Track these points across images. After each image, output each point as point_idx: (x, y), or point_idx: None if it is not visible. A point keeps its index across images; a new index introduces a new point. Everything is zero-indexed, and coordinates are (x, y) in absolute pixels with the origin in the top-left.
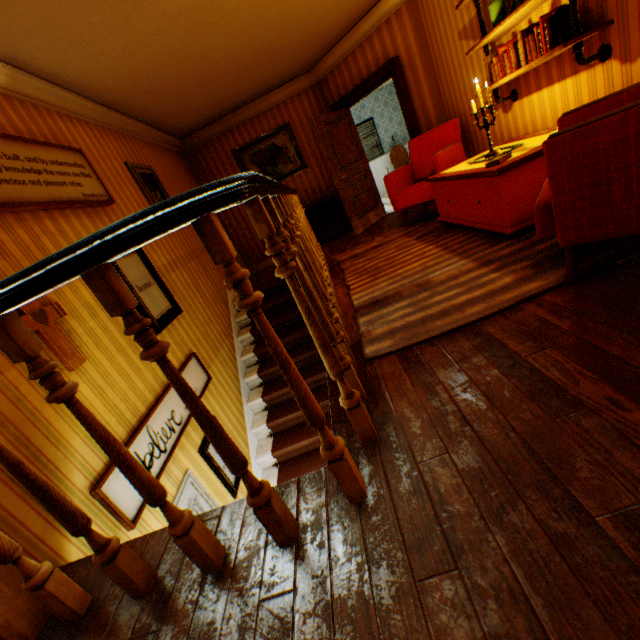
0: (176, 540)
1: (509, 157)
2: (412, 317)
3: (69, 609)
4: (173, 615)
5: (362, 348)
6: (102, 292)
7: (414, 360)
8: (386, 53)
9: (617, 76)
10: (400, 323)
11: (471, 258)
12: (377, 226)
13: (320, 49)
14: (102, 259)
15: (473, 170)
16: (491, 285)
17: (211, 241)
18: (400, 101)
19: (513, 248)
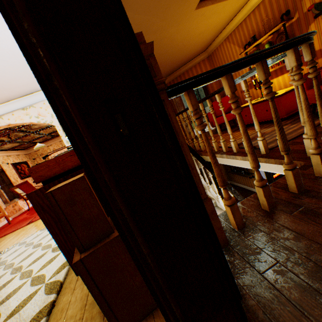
0: (292, 171)
1: (277, 93)
2: (273, 138)
3: (241, 220)
4: (302, 202)
5: (259, 149)
6: (296, 55)
7: (294, 143)
8: (198, 74)
9: (305, 71)
10: (270, 140)
11: (274, 126)
12: (197, 137)
13: (171, 71)
14: (301, 43)
15: (262, 99)
16: (298, 126)
17: (311, 50)
18: (204, 90)
19: (290, 121)
